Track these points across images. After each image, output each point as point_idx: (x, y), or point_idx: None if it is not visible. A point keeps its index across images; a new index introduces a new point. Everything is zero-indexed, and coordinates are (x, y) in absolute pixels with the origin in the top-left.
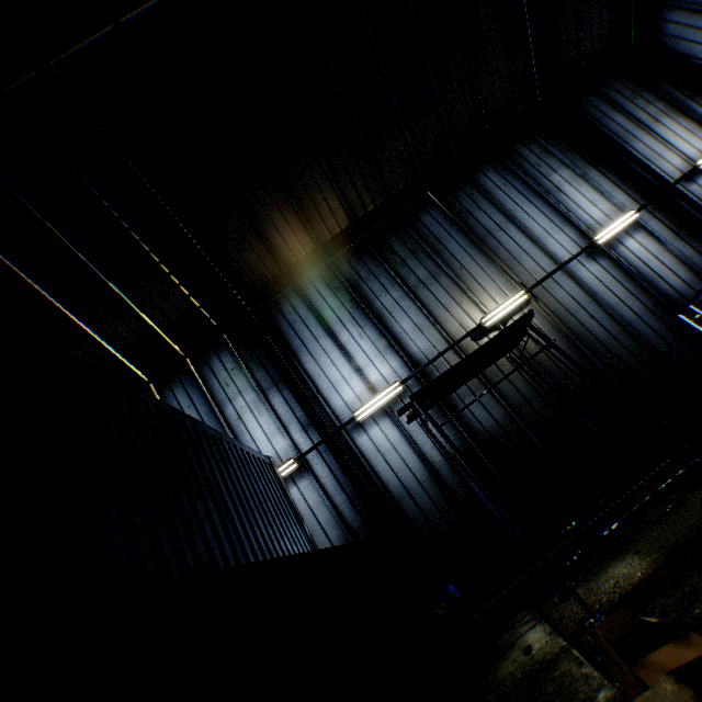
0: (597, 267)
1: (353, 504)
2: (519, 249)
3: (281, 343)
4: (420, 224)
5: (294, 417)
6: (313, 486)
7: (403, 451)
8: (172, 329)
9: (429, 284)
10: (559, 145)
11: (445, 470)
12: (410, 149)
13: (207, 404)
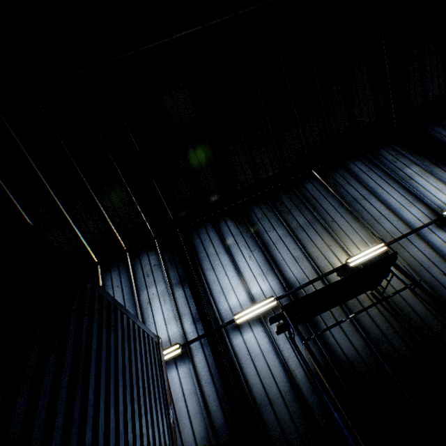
0: (445, 235)
1: (220, 399)
2: (379, 214)
3: (192, 253)
4: (304, 188)
5: (188, 309)
6: (190, 373)
7: (270, 359)
8: (123, 230)
9: (306, 229)
10: (410, 151)
11: (306, 386)
12: (302, 141)
13: (130, 286)
